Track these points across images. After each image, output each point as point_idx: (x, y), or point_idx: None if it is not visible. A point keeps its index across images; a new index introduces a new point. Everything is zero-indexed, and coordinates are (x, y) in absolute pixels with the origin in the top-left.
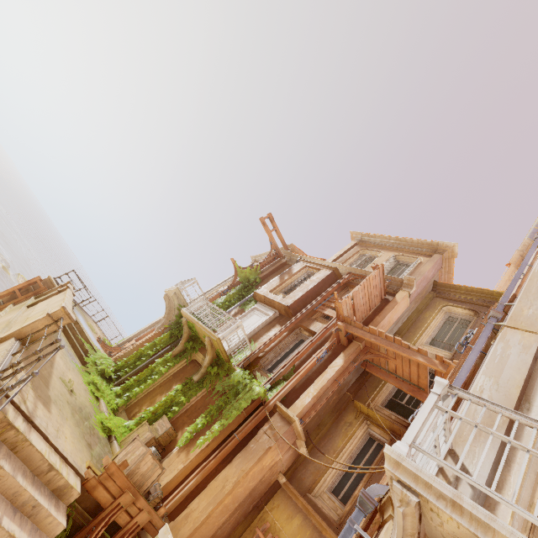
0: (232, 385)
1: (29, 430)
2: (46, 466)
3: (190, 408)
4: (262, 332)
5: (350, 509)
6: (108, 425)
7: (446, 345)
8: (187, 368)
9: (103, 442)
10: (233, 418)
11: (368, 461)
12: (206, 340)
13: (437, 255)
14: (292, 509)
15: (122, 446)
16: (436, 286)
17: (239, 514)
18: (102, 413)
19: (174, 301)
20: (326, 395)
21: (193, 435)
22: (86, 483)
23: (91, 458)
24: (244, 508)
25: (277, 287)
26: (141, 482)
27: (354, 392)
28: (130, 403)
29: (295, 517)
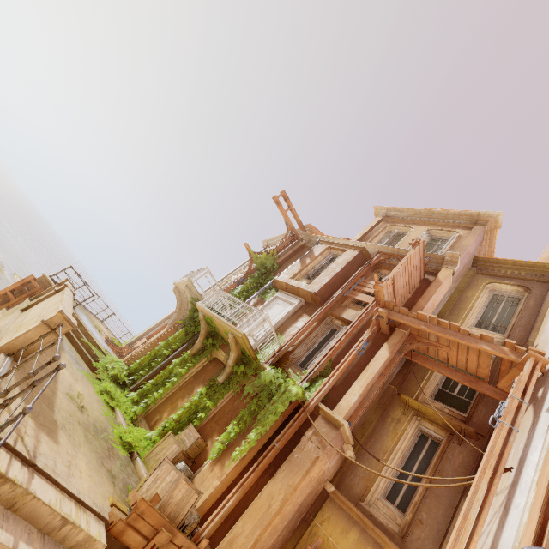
0: (263, 386)
1: (31, 478)
2: (58, 521)
3: (217, 413)
4: (288, 323)
5: (413, 519)
6: (129, 441)
7: (496, 326)
8: (209, 368)
9: (125, 462)
10: (270, 424)
11: (423, 462)
12: (229, 337)
13: (479, 227)
14: (346, 522)
15: (146, 463)
16: (477, 261)
17: (287, 531)
18: (120, 425)
19: (186, 294)
20: (373, 392)
21: (226, 446)
22: (111, 529)
23: (113, 489)
24: (291, 524)
25: (299, 272)
26: (176, 513)
27: (398, 385)
28: (149, 409)
29: (350, 531)
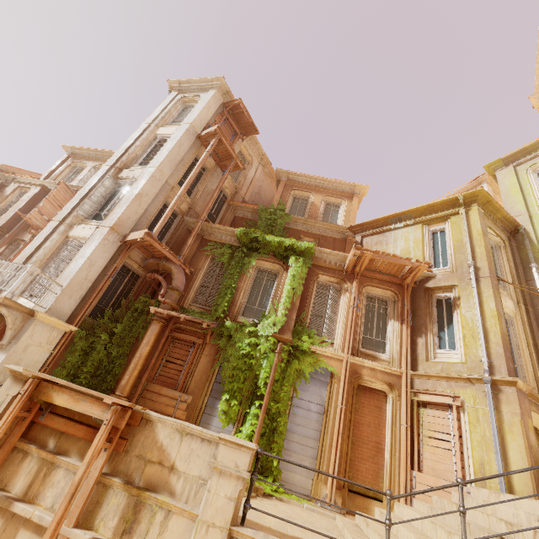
0: None
1: None
2: None
3: None
4: None
5: None
6: None
7: None
8: None
9: None
10: None
11: None
12: None
13: None
14: None
15: None
16: None
17: None
18: None
19: None
20: None
21: None
22: None
23: None
24: None
25: None
26: None
27: None
28: None
29: None
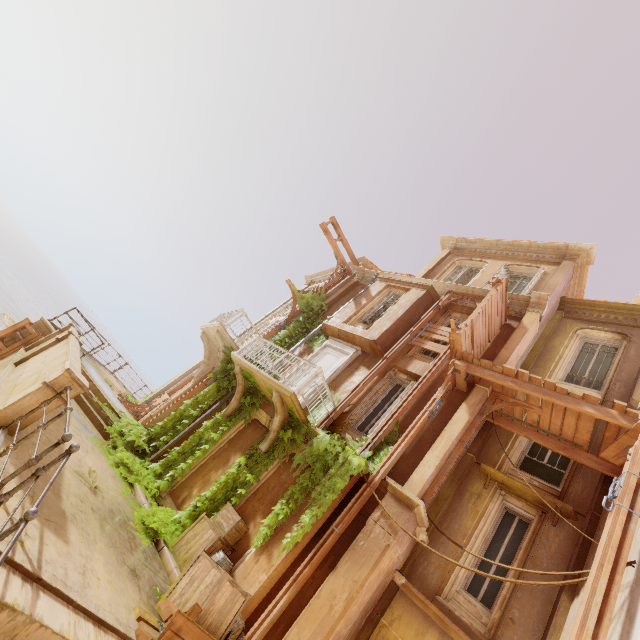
0: (317, 455)
1: (36, 597)
2: None
3: (260, 489)
4: (342, 377)
5: (502, 618)
6: (153, 526)
7: (589, 381)
8: (247, 432)
9: (150, 554)
10: (328, 504)
11: (510, 546)
12: (274, 396)
13: (568, 262)
14: (421, 622)
15: (175, 553)
16: (564, 303)
17: (350, 635)
18: (141, 506)
19: (217, 342)
20: (451, 463)
21: (273, 530)
22: None
23: (139, 595)
24: (355, 625)
25: (354, 315)
26: (218, 622)
27: (477, 452)
28: (175, 483)
29: (427, 633)
